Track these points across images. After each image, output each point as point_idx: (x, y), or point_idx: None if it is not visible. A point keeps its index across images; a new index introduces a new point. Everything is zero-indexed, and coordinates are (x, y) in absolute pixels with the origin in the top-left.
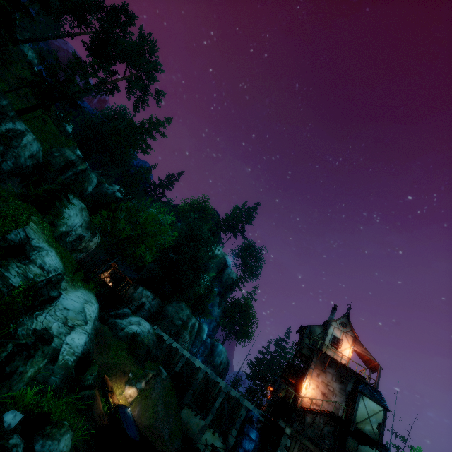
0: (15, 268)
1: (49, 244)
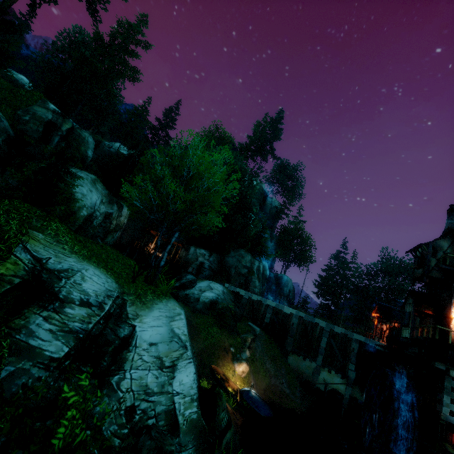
0: (43, 325)
1: (76, 255)
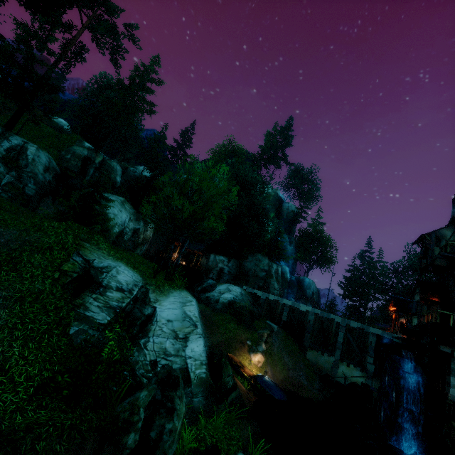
0: (93, 303)
1: (112, 258)
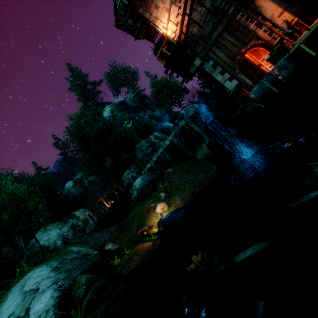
0: None
1: None
